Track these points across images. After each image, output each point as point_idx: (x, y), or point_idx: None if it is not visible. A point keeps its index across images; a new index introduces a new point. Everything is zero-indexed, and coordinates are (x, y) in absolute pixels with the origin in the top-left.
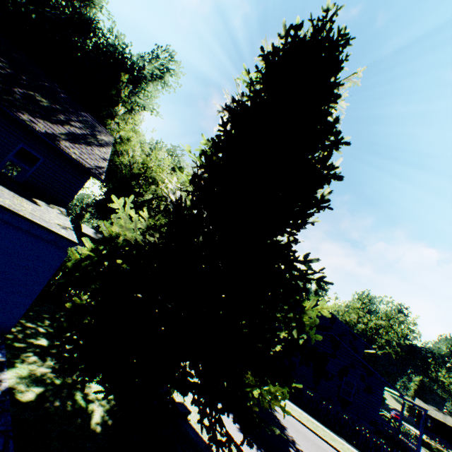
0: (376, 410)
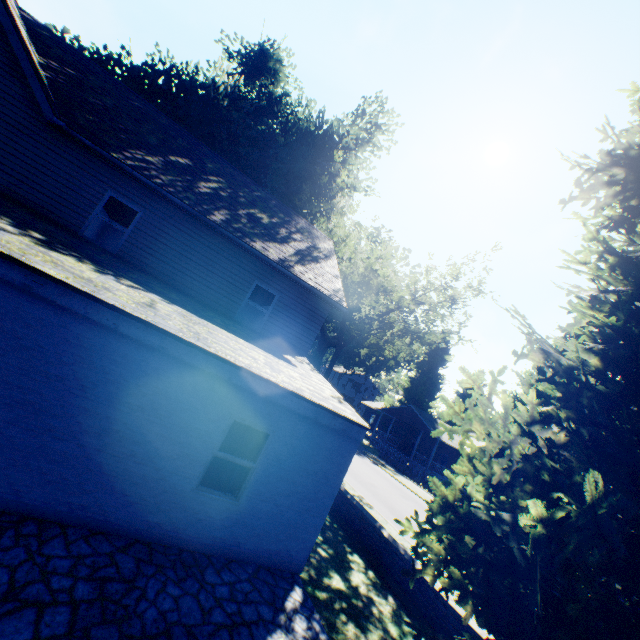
0: None
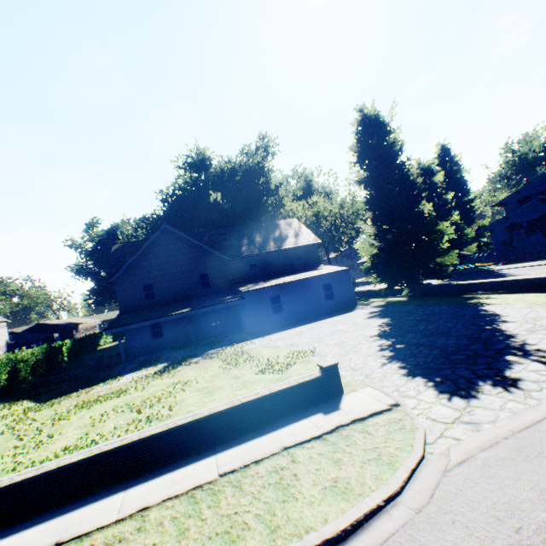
0: None
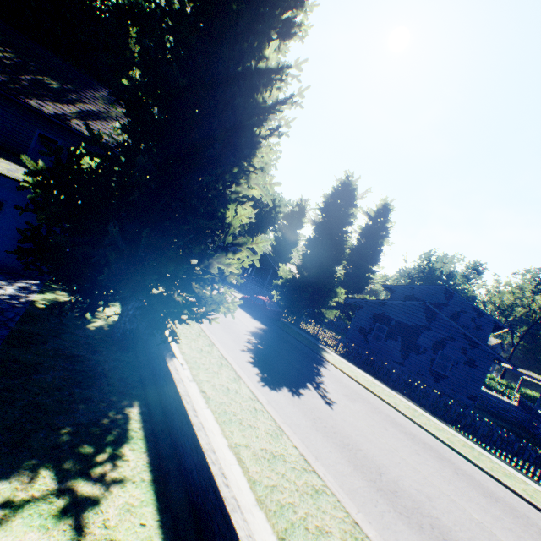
0: (478, 384)
